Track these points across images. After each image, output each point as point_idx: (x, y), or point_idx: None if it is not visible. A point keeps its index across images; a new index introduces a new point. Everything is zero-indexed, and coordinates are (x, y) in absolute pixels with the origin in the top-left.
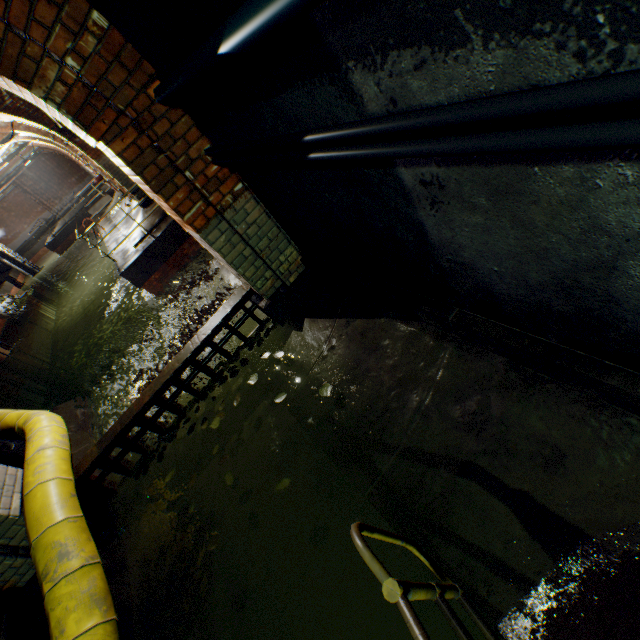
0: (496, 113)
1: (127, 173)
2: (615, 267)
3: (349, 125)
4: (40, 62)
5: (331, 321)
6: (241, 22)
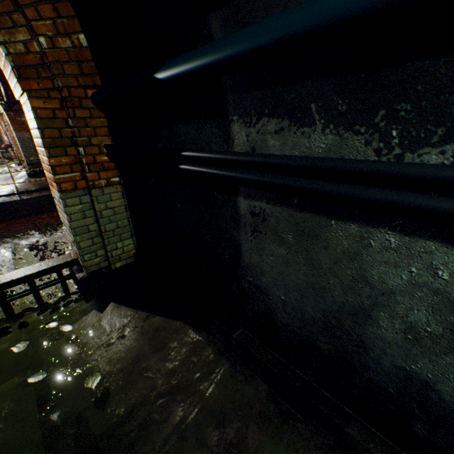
0: (324, 165)
1: (31, 127)
2: (370, 315)
3: (220, 151)
4: (18, 26)
5: (134, 311)
6: (179, 61)
